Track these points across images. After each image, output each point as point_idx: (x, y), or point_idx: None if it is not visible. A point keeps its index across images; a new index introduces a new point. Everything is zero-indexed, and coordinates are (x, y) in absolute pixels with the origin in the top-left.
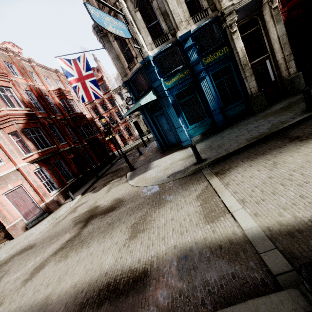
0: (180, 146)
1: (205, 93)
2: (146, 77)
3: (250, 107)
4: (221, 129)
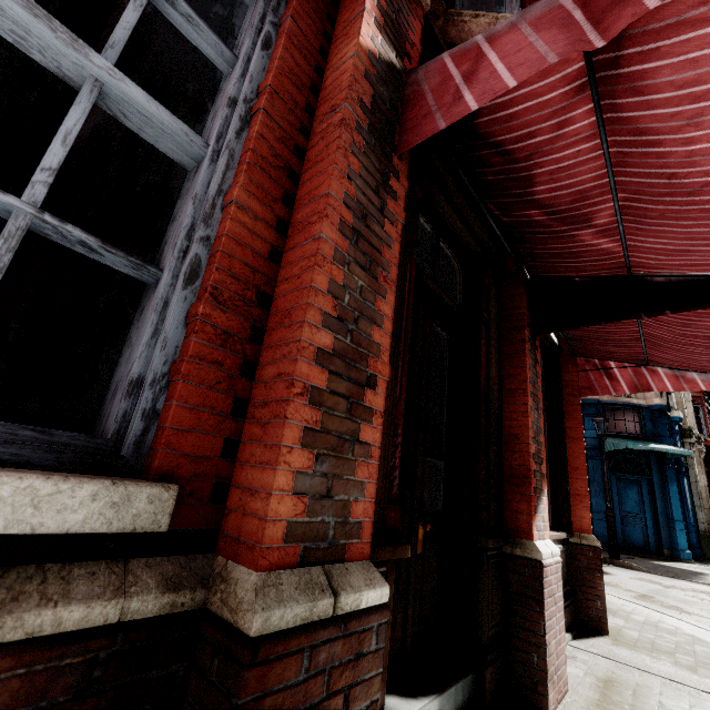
0: (653, 554)
1: (687, 494)
2: (642, 422)
3: (700, 548)
4: (701, 559)
